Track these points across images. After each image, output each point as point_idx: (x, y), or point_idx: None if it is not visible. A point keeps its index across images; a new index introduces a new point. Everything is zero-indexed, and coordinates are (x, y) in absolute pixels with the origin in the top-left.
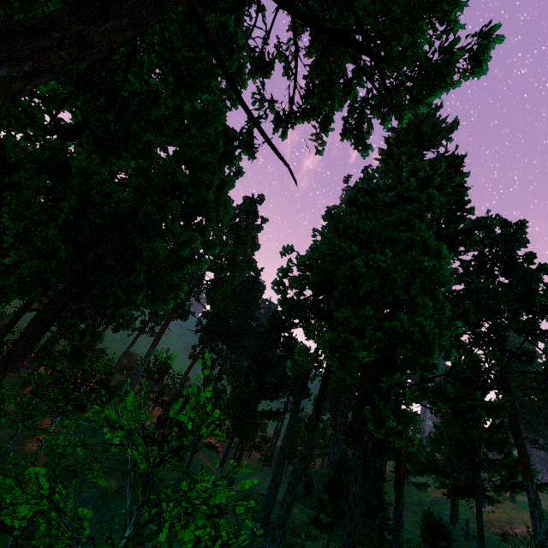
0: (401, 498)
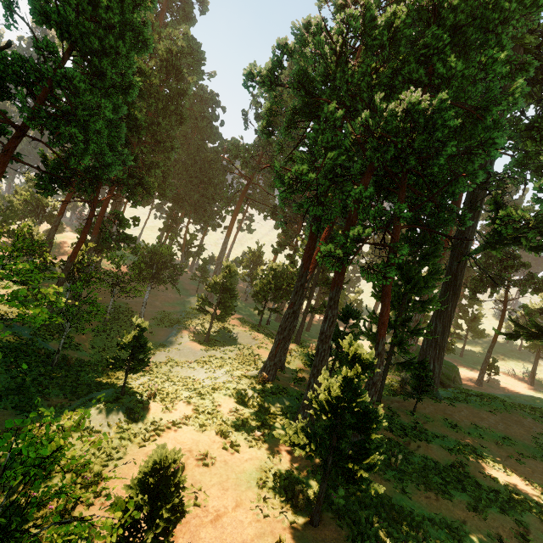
0: (381, 340)
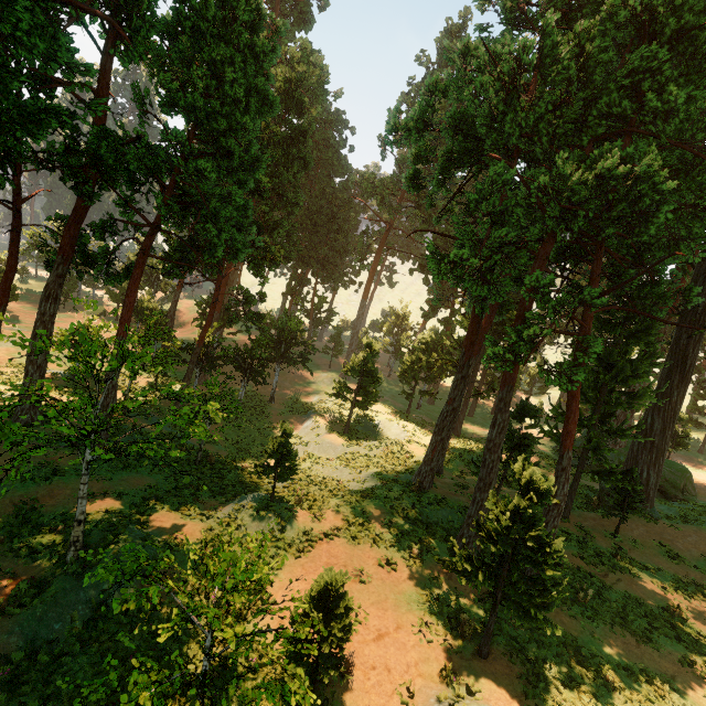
0: (566, 452)
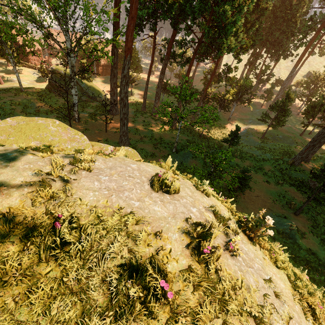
0: None
